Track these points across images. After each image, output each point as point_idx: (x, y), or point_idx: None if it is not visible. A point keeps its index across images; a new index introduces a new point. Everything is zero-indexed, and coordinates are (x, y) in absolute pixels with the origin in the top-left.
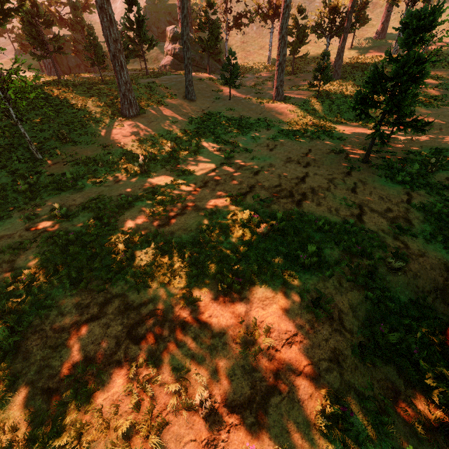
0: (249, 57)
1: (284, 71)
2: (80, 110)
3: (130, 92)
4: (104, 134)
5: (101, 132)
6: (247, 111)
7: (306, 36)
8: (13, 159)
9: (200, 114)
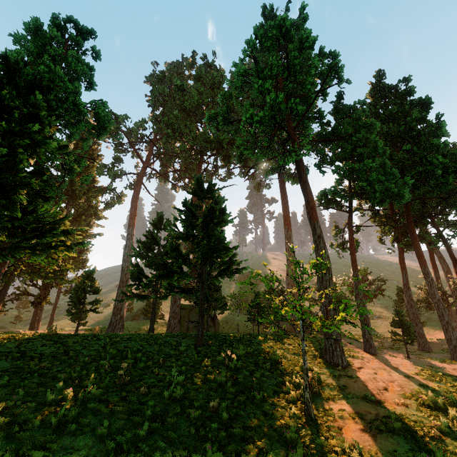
0: (343, 327)
1: (454, 330)
2: (282, 355)
3: (340, 337)
4: (347, 385)
5: (340, 383)
6: (454, 370)
7: (419, 307)
8: (274, 416)
9: (411, 369)
